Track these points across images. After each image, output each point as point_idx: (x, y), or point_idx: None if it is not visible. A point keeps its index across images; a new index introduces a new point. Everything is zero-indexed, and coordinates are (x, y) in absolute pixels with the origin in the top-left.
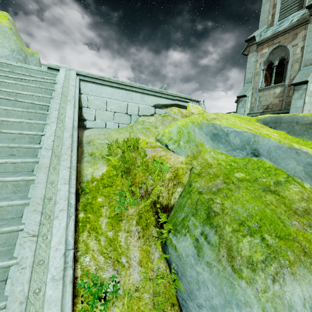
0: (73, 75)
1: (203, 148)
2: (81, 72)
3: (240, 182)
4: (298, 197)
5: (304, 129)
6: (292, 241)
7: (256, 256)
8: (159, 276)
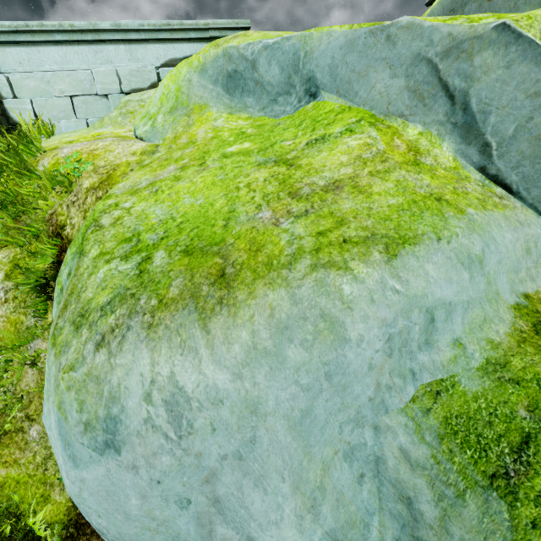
0: None
1: (201, 115)
2: None
3: (222, 159)
4: (347, 157)
5: None
6: (212, 254)
7: (100, 297)
8: (23, 361)
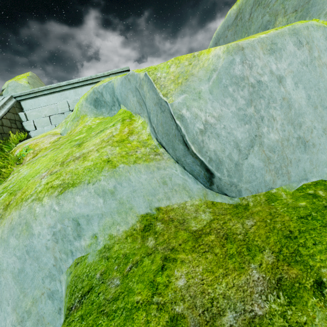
0: (5, 100)
1: (83, 120)
2: (16, 94)
3: (67, 144)
4: (99, 140)
5: (233, 31)
6: (15, 194)
7: None
8: None
